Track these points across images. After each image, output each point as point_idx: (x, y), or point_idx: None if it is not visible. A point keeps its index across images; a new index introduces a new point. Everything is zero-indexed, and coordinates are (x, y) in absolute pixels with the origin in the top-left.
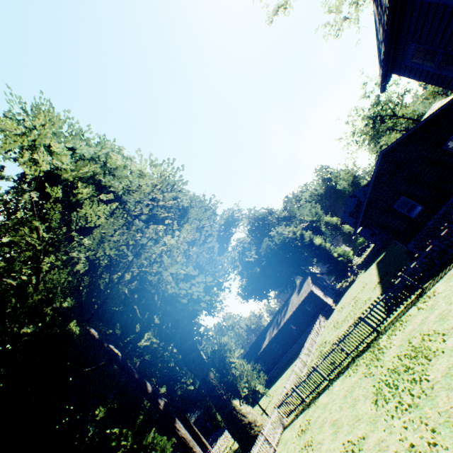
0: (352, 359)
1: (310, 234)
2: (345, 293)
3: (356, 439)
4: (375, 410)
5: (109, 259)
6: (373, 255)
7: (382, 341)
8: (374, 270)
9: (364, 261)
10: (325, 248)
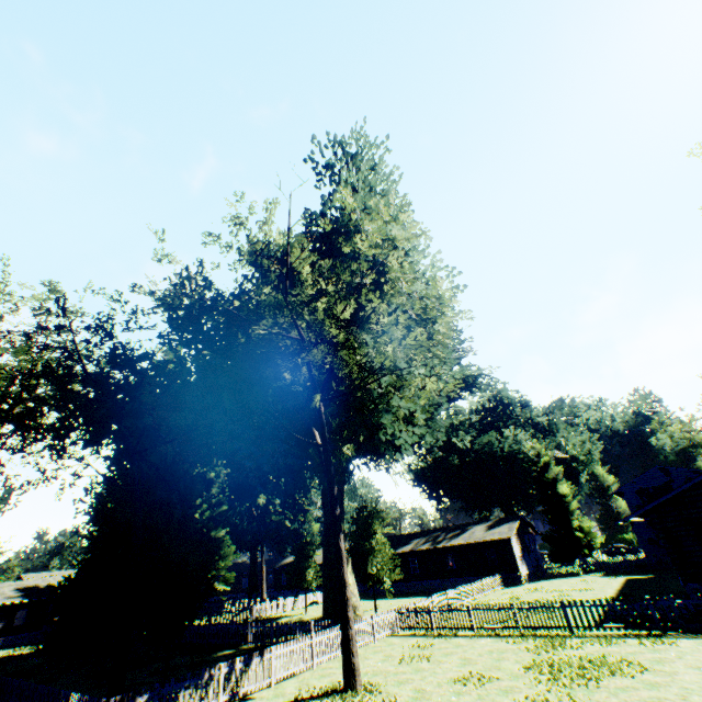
0: (519, 633)
1: (559, 472)
2: (552, 579)
3: (487, 676)
4: (523, 671)
5: (379, 366)
6: (631, 567)
7: (570, 640)
8: (616, 583)
9: (611, 565)
10: (568, 505)
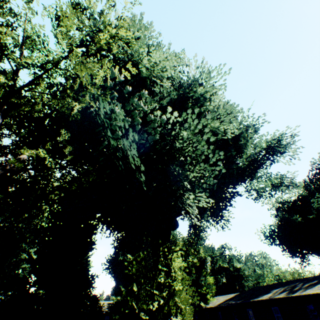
0: None
1: None
2: None
3: None
4: None
5: None
6: None
7: None
8: None
9: None
10: None
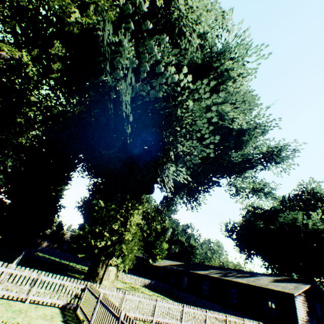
0: None
1: None
2: None
3: None
4: None
5: None
6: None
7: None
8: None
9: None
10: None
